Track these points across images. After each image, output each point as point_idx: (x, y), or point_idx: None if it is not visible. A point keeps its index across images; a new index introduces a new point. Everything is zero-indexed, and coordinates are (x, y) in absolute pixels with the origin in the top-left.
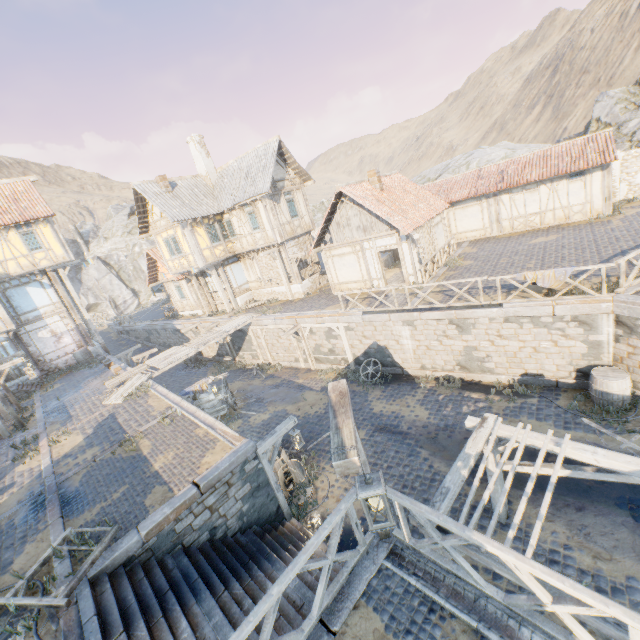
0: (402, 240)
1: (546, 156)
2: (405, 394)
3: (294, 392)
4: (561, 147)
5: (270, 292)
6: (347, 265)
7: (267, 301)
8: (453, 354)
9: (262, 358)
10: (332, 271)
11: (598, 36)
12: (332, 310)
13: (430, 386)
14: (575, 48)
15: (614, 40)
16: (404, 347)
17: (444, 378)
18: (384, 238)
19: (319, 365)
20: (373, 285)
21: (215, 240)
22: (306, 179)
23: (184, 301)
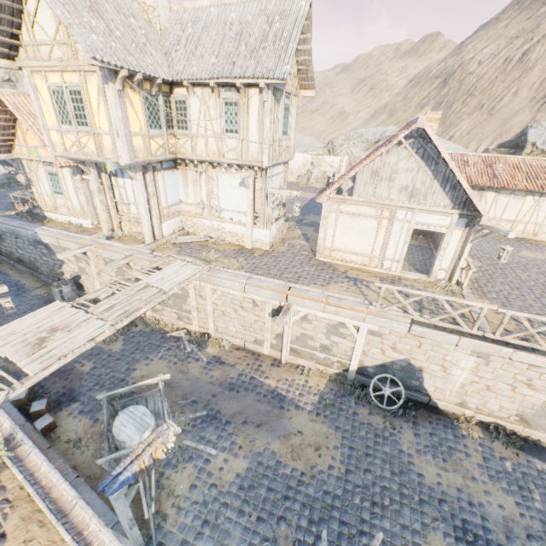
0: (458, 225)
1: (534, 166)
2: (453, 448)
3: (271, 408)
4: (545, 162)
5: (215, 227)
6: (357, 230)
7: (210, 239)
8: (521, 404)
9: (197, 324)
10: (329, 230)
11: (485, 69)
12: (347, 296)
13: (478, 437)
14: (465, 71)
15: (498, 78)
16: (450, 377)
17: (487, 423)
18: (433, 214)
19: (295, 358)
20: (382, 265)
21: (154, 124)
22: (306, 86)
23: (59, 198)
